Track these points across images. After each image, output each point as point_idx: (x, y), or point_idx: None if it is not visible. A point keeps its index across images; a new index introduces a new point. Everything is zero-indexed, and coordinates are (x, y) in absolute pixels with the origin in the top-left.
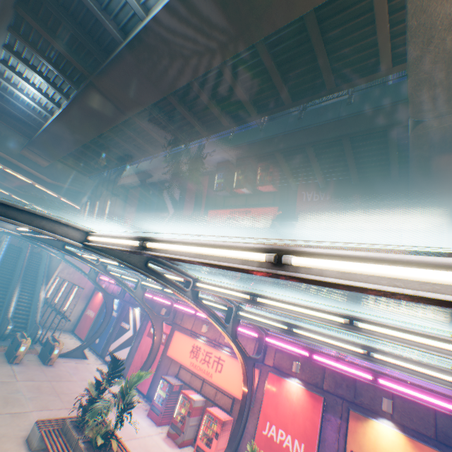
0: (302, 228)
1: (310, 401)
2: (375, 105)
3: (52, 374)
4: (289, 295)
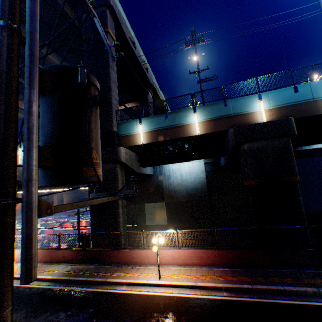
0: None
1: (87, 223)
2: None
3: None
4: None
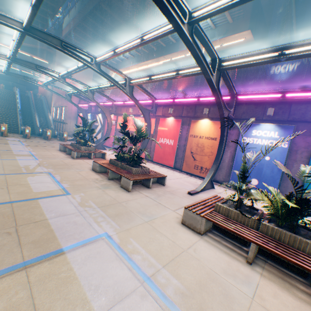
0: None
1: (176, 123)
2: None
3: (67, 143)
4: None
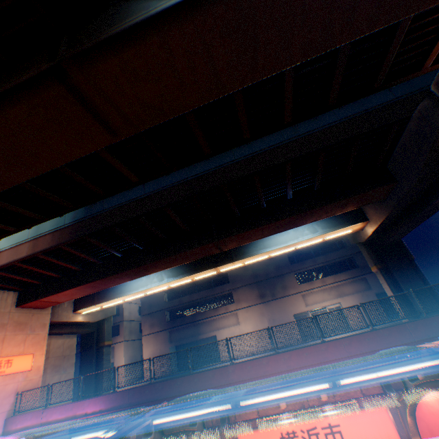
0: (274, 235)
1: None
2: (368, 106)
3: None
4: (243, 305)
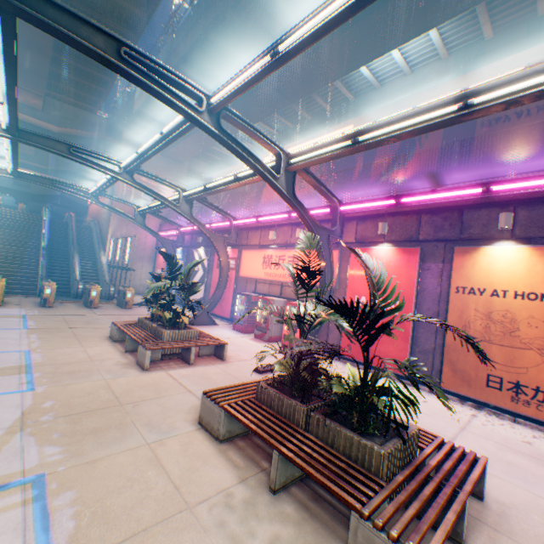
0: (385, 87)
1: (403, 258)
2: None
3: (132, 313)
4: None
